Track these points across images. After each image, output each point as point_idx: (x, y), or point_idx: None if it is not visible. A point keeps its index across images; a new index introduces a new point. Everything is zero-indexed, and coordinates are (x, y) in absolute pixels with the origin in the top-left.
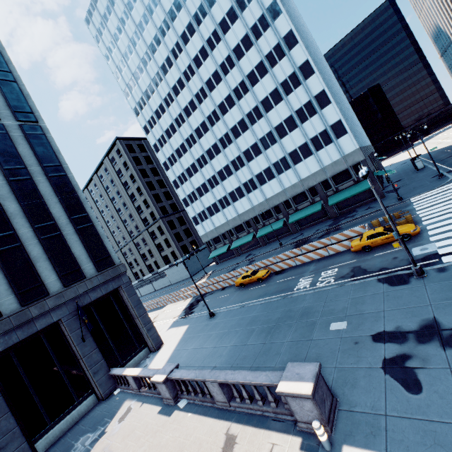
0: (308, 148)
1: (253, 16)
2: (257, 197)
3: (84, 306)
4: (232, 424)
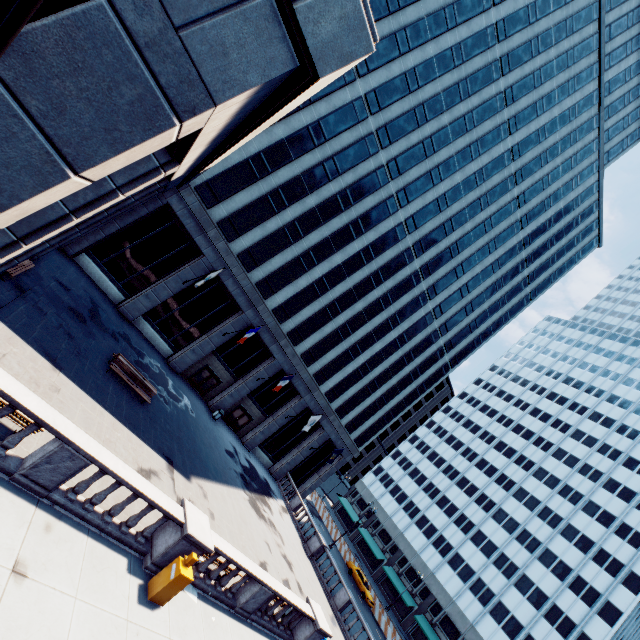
0: (517, 632)
1: (638, 524)
2: (432, 558)
3: (331, 440)
4: (335, 618)
